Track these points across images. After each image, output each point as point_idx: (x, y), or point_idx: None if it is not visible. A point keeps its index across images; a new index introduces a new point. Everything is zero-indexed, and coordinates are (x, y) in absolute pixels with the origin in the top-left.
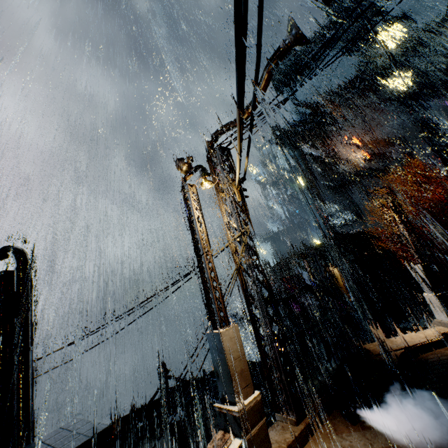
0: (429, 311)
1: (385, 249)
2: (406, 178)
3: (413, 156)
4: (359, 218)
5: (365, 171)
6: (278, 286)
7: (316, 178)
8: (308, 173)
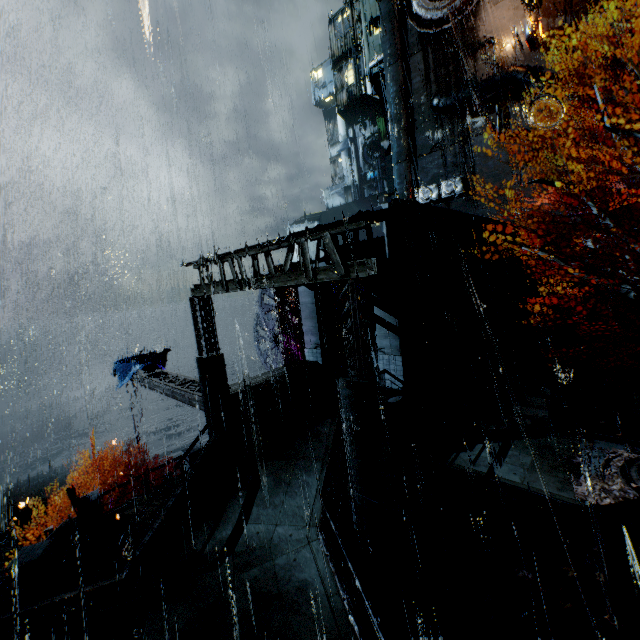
0: (537, 421)
1: (492, 262)
2: (596, 104)
3: (636, 45)
4: (466, 192)
5: (515, 70)
6: (194, 317)
7: (410, 82)
8: (396, 68)
